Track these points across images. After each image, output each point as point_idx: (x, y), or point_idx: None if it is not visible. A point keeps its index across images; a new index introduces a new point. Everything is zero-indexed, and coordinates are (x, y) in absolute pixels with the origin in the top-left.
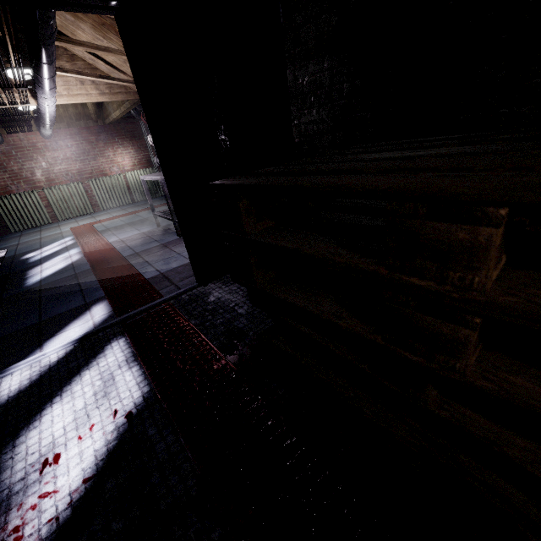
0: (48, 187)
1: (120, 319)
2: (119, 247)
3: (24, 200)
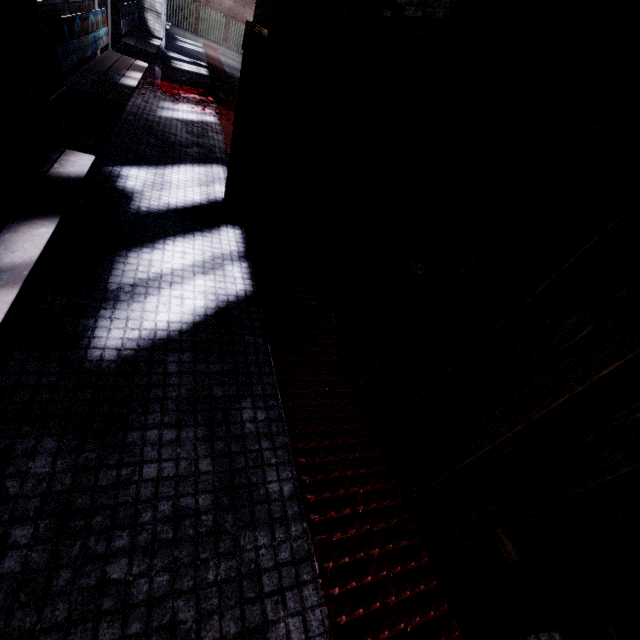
0: (205, 5)
1: (209, 67)
2: (223, 61)
3: (186, 4)
